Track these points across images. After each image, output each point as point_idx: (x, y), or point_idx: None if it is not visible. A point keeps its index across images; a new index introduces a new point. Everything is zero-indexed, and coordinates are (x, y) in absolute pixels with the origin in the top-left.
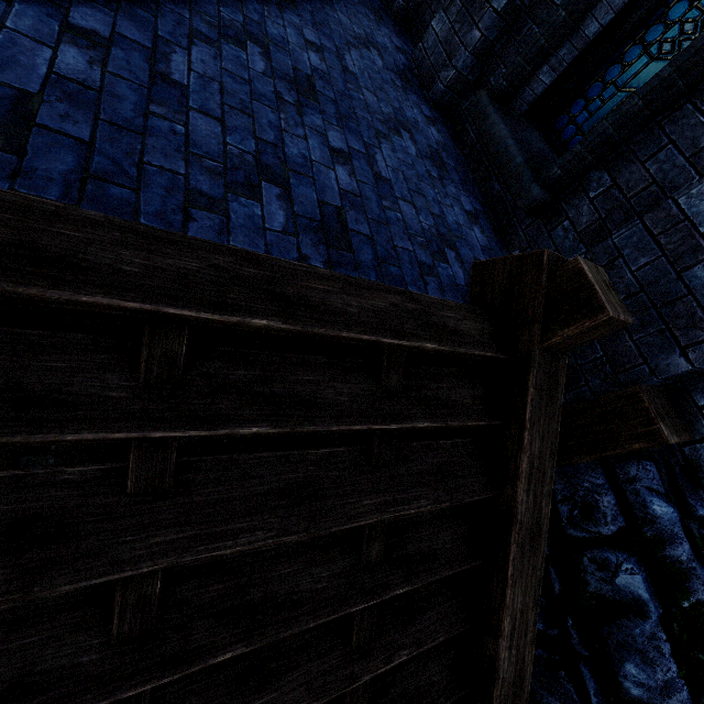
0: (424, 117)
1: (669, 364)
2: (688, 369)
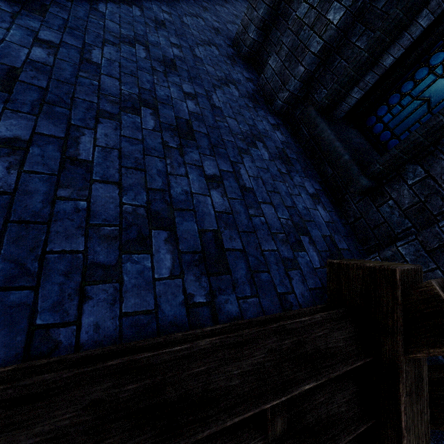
0: (270, 125)
1: None
2: None
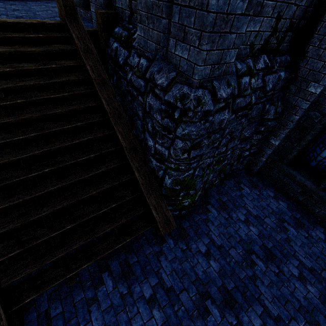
0: None
1: (100, 1)
2: None
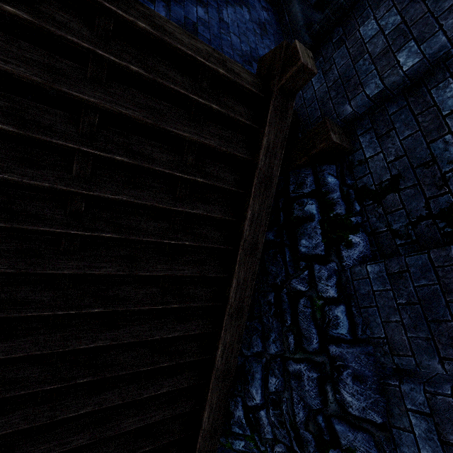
0: (260, 5)
1: (343, 110)
2: (351, 111)
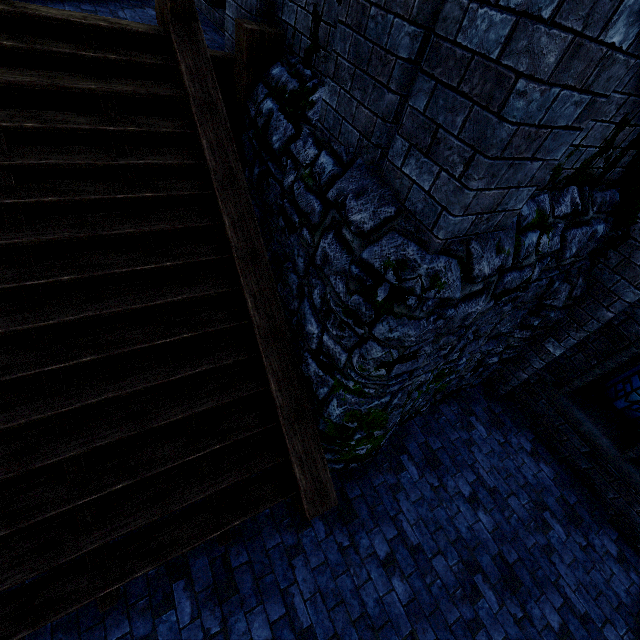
0: None
1: (250, 3)
2: None
